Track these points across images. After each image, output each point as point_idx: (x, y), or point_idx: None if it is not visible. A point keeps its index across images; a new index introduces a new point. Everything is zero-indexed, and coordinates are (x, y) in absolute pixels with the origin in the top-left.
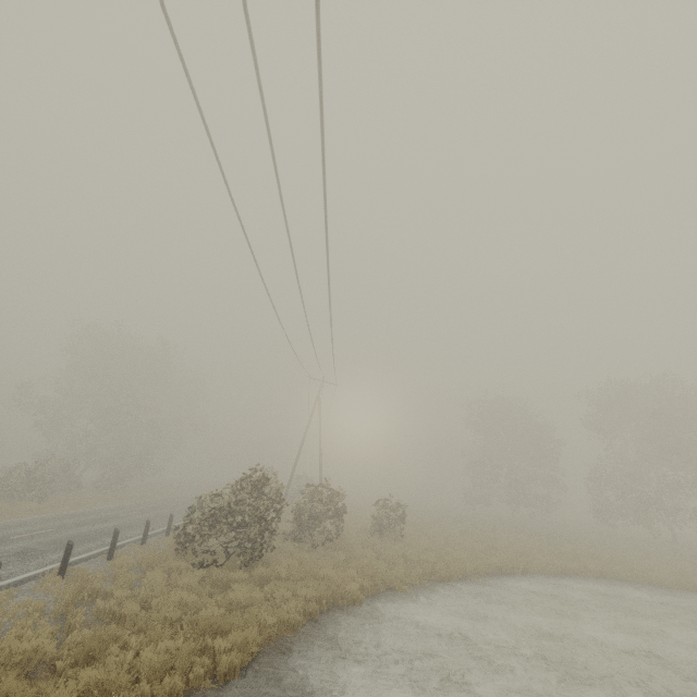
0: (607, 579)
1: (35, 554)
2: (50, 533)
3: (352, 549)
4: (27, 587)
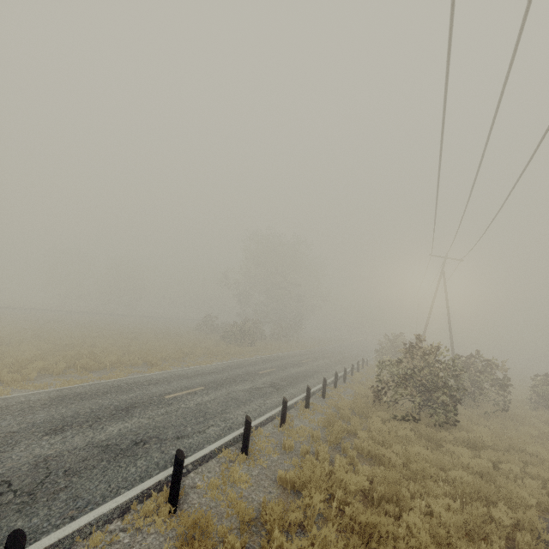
0: None
1: (280, 388)
2: (275, 371)
3: (527, 422)
4: (293, 413)
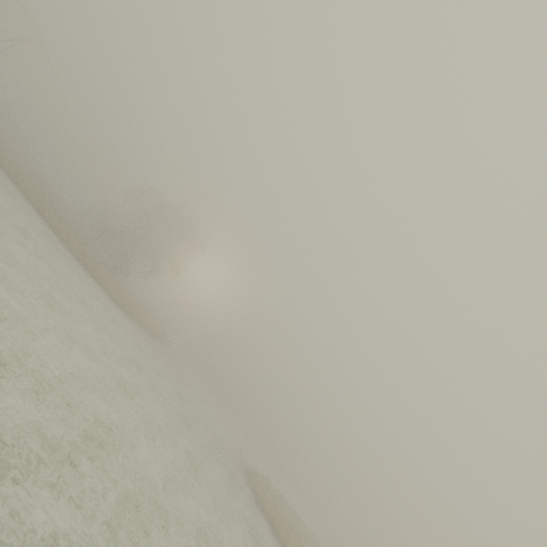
0: None
1: None
2: None
3: None
4: None
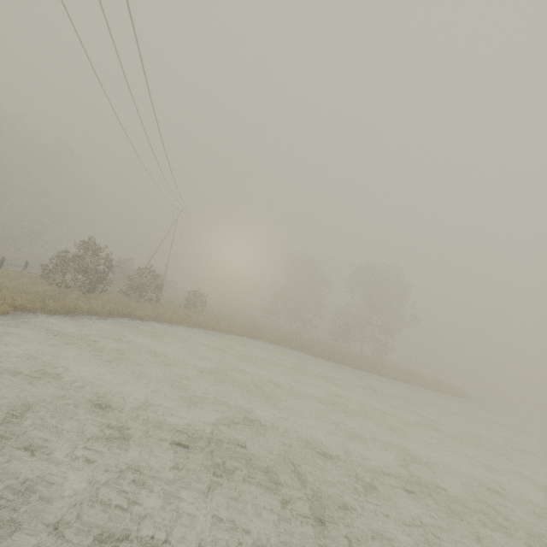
0: (296, 350)
1: None
2: None
3: (162, 308)
4: None
